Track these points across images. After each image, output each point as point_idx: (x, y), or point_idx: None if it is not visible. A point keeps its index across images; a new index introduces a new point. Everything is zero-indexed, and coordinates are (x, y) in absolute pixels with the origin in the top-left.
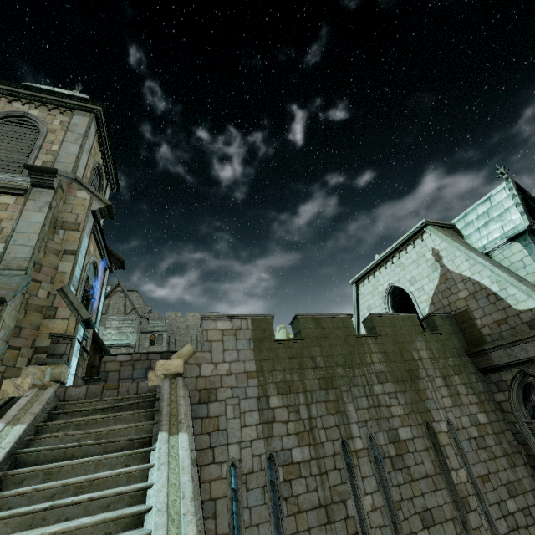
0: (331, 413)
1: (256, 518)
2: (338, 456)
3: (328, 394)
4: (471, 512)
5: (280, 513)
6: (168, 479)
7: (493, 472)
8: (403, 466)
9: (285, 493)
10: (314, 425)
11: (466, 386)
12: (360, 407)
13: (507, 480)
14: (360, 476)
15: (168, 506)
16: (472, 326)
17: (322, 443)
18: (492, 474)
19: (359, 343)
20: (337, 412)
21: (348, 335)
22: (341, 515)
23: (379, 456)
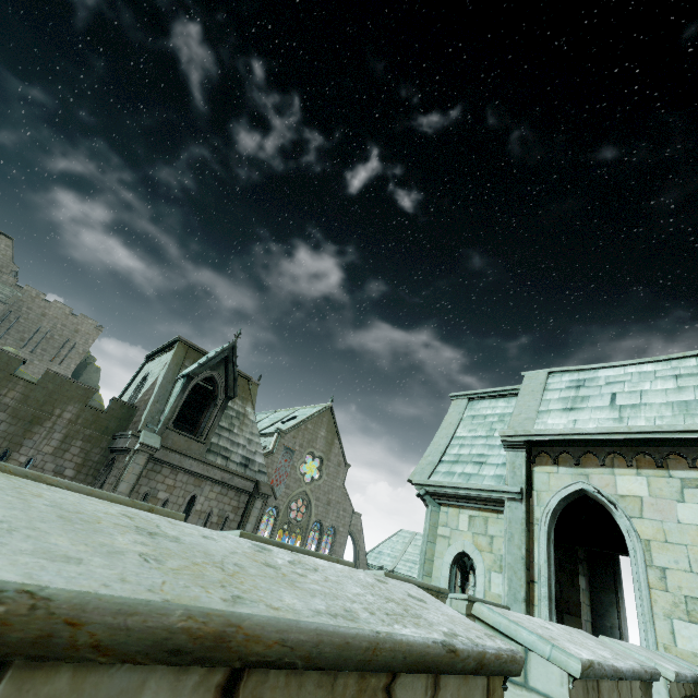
0: None
1: None
2: None
3: None
4: None
5: None
6: None
7: None
8: None
9: None
10: None
11: (83, 451)
12: None
13: None
14: None
15: None
16: (132, 420)
17: None
18: None
19: (8, 379)
20: None
21: (3, 369)
22: None
23: None
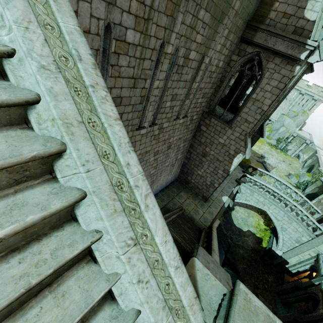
0: (167, 14)
1: None
2: (155, 52)
3: None
4: (188, 99)
5: (106, 74)
6: (31, 8)
7: (205, 88)
8: (180, 73)
9: (113, 62)
10: (151, 17)
11: (230, 44)
12: (185, 22)
13: (206, 92)
14: (160, 69)
15: (56, 65)
16: (270, 5)
17: (150, 36)
18: (204, 89)
19: None
20: (170, 16)
21: None
22: (141, 86)
23: (174, 62)
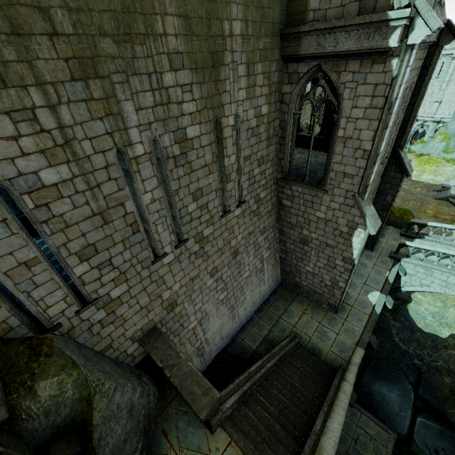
0: (98, 117)
1: (5, 250)
2: (113, 167)
3: (90, 88)
4: (230, 182)
5: (41, 235)
6: None
7: (255, 153)
8: (185, 163)
9: (43, 217)
10: (71, 137)
11: (265, 77)
12: (143, 106)
13: (261, 156)
14: (141, 179)
15: None
16: None
17: (88, 157)
18: (253, 154)
19: None
20: (107, 115)
21: None
22: (119, 215)
23: (162, 158)
